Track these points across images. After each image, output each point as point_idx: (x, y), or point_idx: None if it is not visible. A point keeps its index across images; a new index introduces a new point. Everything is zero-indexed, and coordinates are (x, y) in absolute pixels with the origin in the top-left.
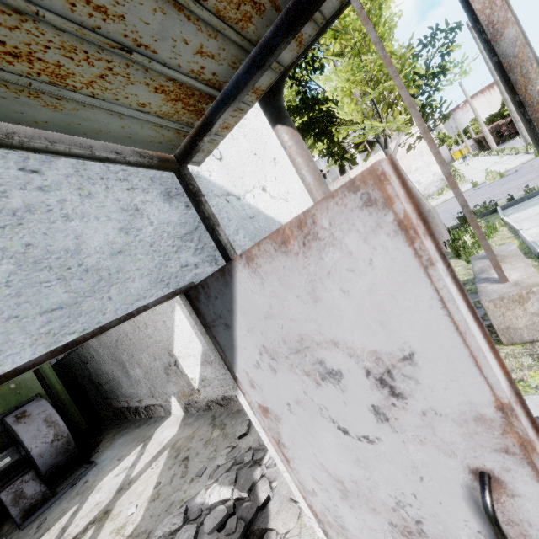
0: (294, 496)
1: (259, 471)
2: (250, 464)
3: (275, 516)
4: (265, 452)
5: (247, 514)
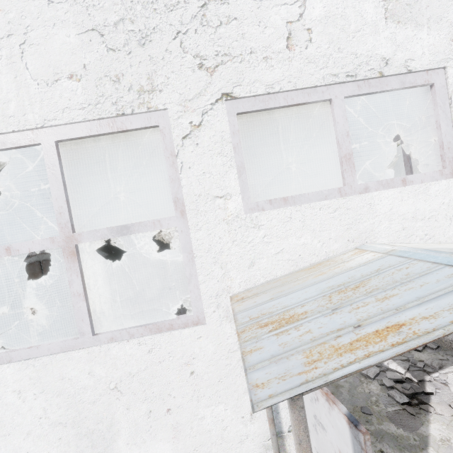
0: (452, 406)
1: (429, 377)
2: (420, 369)
3: (436, 403)
4: (434, 371)
5: (415, 388)
